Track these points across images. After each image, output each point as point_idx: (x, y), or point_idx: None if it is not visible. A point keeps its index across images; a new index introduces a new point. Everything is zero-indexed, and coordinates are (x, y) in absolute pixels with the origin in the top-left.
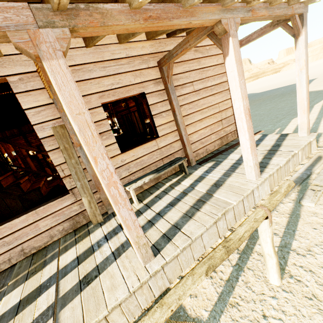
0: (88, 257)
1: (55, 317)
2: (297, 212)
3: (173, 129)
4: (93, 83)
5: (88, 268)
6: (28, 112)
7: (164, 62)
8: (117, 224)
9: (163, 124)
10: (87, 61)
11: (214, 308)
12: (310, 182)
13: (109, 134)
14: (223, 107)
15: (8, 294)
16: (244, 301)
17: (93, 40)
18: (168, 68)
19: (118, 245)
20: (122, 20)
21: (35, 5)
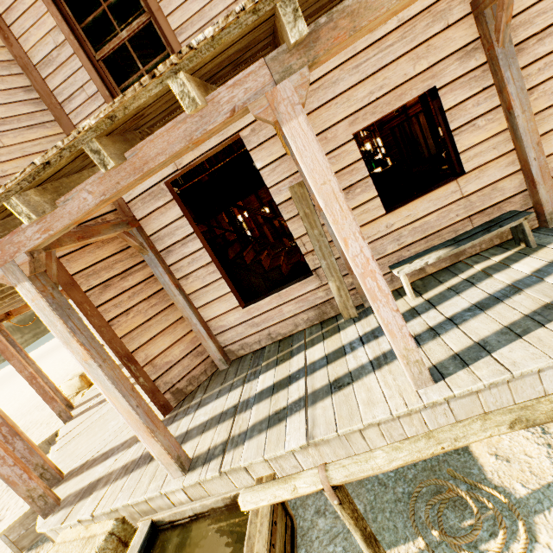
0: (339, 359)
1: (307, 410)
2: None
3: (504, 150)
4: (339, 103)
5: (338, 372)
6: (263, 173)
7: None
8: (377, 325)
9: (477, 145)
10: (329, 68)
11: (543, 490)
12: None
13: (366, 184)
14: None
15: (263, 375)
16: None
17: None
18: (500, 10)
19: (378, 353)
20: (385, 4)
21: (270, 56)
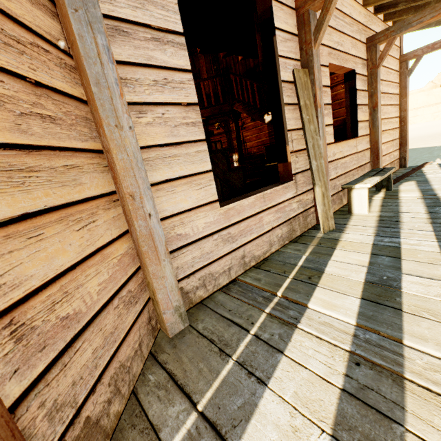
0: (399, 251)
1: None
2: None
3: (367, 132)
4: (326, 31)
5: (430, 257)
6: (277, 34)
7: (383, 37)
8: (373, 227)
9: (362, 122)
10: None
11: None
12: None
13: (329, 110)
14: (395, 125)
15: (313, 300)
16: None
17: None
18: (388, 46)
19: (432, 237)
20: None
21: None
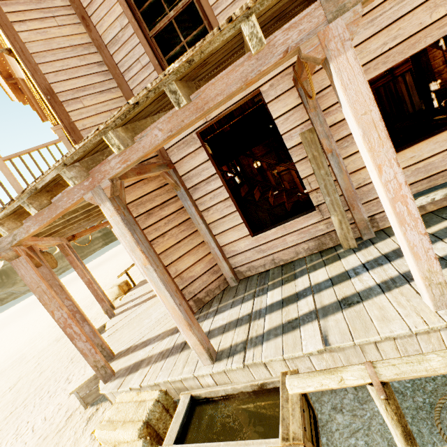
0: (343, 282)
1: (318, 321)
2: None
3: None
4: None
5: (345, 292)
6: (277, 122)
7: None
8: (379, 254)
9: None
10: None
11: None
12: None
13: None
14: None
15: (271, 291)
16: None
17: None
18: None
19: (385, 278)
20: None
21: None
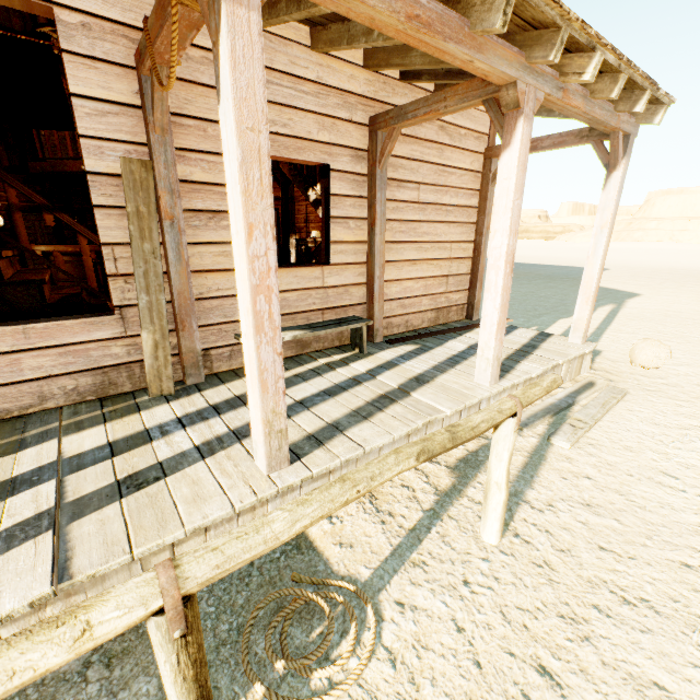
0: (138, 447)
1: (57, 532)
2: (542, 452)
3: (361, 259)
4: None
5: (137, 464)
6: (79, 104)
7: (384, 123)
8: (207, 405)
9: (345, 243)
10: None
11: (383, 566)
12: (570, 416)
13: None
14: (458, 254)
15: None
16: (436, 560)
17: (272, 15)
18: (389, 138)
19: (209, 437)
20: None
21: None
